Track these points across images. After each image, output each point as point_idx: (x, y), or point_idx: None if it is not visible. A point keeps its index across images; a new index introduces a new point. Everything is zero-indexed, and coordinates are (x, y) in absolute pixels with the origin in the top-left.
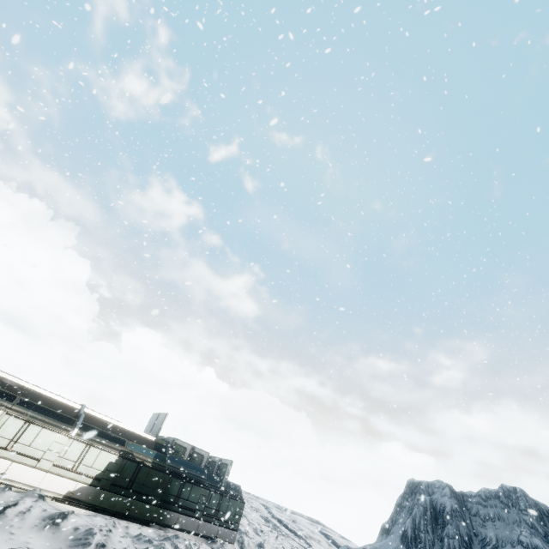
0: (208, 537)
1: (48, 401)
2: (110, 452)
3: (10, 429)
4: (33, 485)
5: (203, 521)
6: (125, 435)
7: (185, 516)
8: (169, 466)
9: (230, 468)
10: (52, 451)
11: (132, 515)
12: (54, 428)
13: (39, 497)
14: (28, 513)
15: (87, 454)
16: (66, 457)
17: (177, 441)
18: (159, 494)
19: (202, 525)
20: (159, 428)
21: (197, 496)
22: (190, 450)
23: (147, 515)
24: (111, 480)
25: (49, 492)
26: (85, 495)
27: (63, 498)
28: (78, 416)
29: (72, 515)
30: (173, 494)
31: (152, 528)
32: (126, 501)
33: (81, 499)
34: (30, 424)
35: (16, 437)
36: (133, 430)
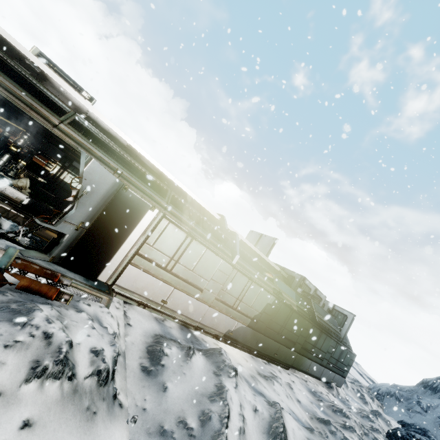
0: (326, 381)
1: (191, 202)
2: (268, 292)
3: (169, 242)
4: (194, 319)
5: (326, 369)
6: (261, 263)
7: (315, 363)
8: (318, 318)
9: (351, 322)
10: (215, 281)
11: (277, 359)
12: (215, 249)
13: (234, 373)
14: (245, 427)
15: (247, 290)
16: (228, 291)
17: (305, 280)
18: (301, 342)
19: (325, 371)
20: (268, 252)
21: (327, 346)
22: (312, 292)
23: (289, 360)
24: (265, 323)
25: (210, 329)
26: (242, 336)
27: (223, 337)
28: (222, 231)
29: (282, 415)
30: (311, 343)
31: (291, 373)
32: (275, 345)
33: (238, 340)
34: (192, 239)
35: (177, 254)
36: (263, 256)
